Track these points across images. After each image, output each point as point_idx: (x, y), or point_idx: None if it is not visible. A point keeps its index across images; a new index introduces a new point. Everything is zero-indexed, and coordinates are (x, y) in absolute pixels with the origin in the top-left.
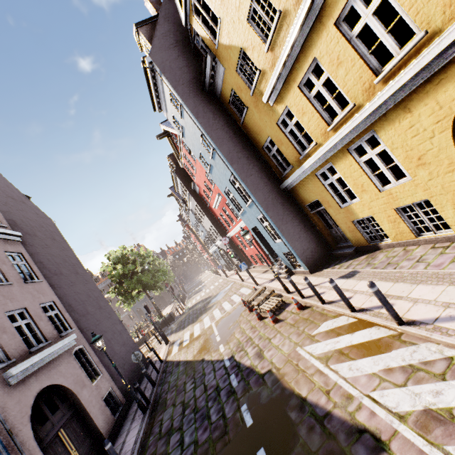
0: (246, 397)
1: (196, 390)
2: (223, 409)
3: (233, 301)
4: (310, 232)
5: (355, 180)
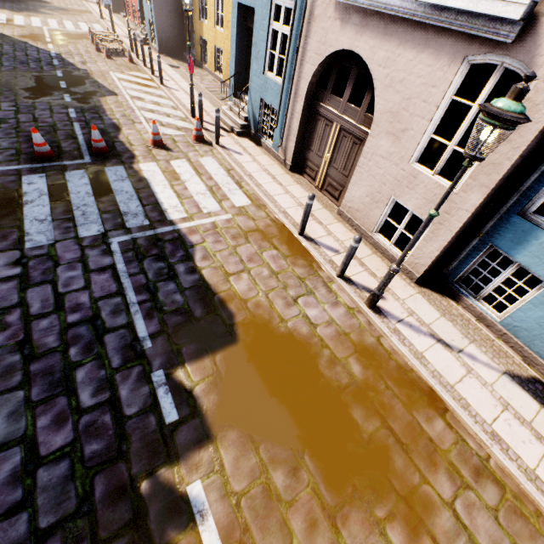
0: (63, 70)
1: (17, 52)
2: (42, 67)
3: (80, 27)
4: (178, 22)
5: (210, 5)
